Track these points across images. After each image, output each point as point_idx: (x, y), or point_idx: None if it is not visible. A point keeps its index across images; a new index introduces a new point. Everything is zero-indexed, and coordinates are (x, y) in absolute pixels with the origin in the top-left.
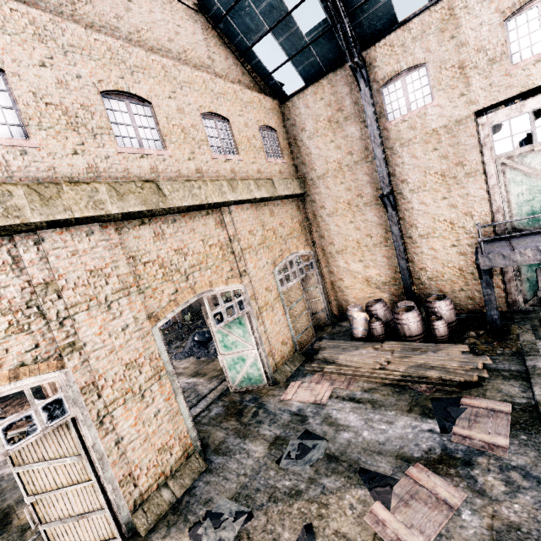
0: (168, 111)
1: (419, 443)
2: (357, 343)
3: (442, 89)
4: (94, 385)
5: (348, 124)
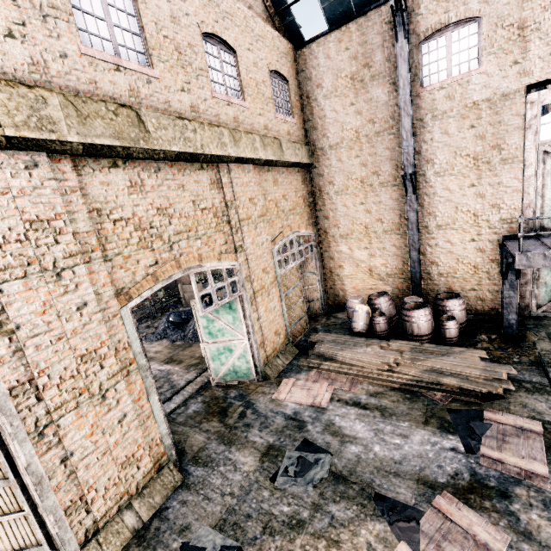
0: (158, 14)
1: (443, 464)
2: (360, 339)
3: (493, 52)
4: (31, 383)
5: (375, 85)
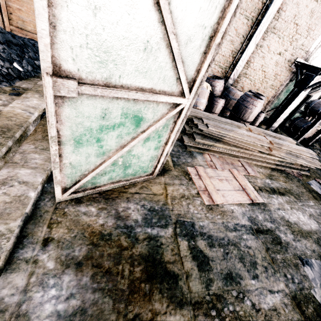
0: None
1: None
2: (227, 120)
3: None
4: None
5: None
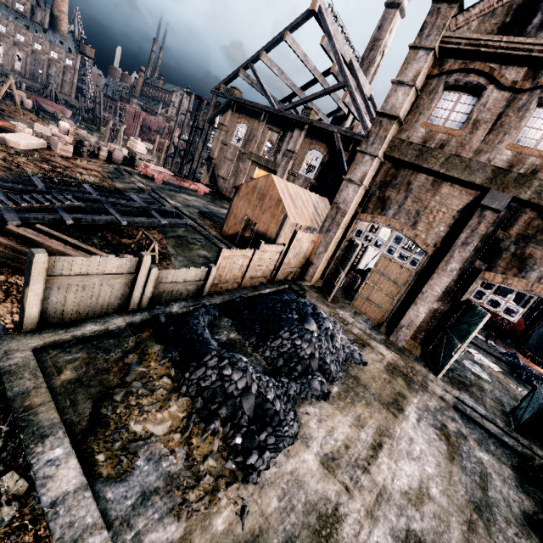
0: None
1: None
2: None
3: None
4: None
5: None
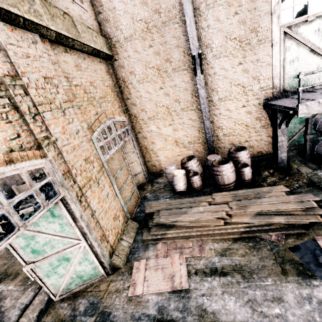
0: None
1: None
2: (189, 200)
3: None
4: None
5: None
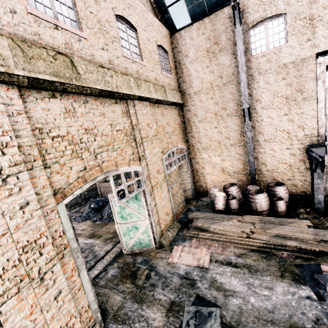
0: None
1: (305, 311)
2: (223, 215)
3: (295, 34)
4: None
5: (221, 55)
